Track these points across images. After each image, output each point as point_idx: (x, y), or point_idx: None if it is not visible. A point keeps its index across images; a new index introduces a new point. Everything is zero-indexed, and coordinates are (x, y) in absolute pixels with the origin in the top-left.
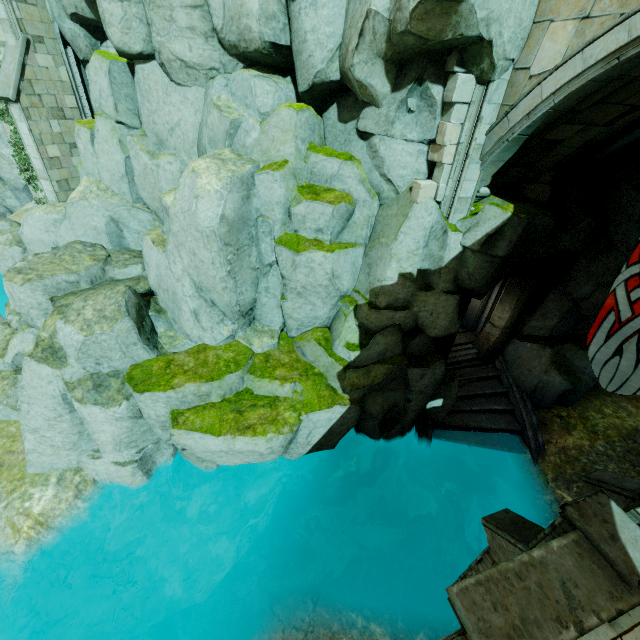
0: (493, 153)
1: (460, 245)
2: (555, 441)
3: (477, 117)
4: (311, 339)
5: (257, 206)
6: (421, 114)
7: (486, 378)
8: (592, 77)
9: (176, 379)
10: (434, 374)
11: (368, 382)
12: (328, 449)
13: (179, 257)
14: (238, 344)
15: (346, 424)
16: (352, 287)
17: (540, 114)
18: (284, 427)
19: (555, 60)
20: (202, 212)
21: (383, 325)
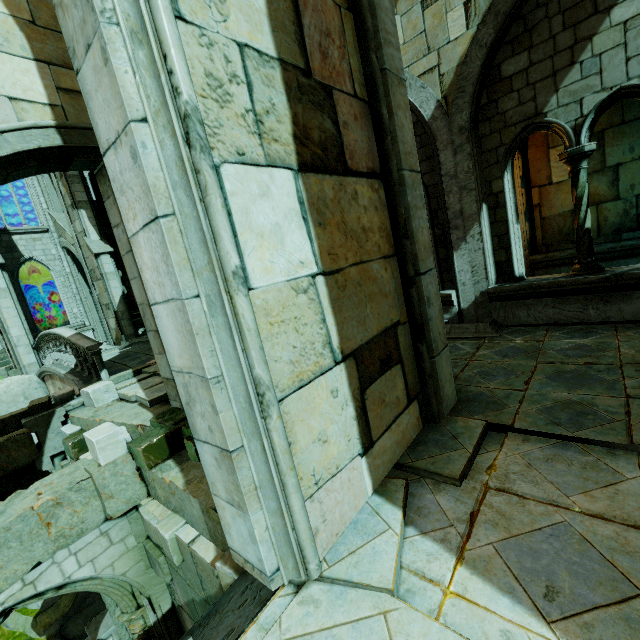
0: None
1: None
2: None
3: None
4: None
5: None
6: None
7: None
8: None
9: None
10: None
11: (60, 614)
12: None
13: None
14: None
15: None
16: None
17: None
18: None
19: None
20: None
21: None
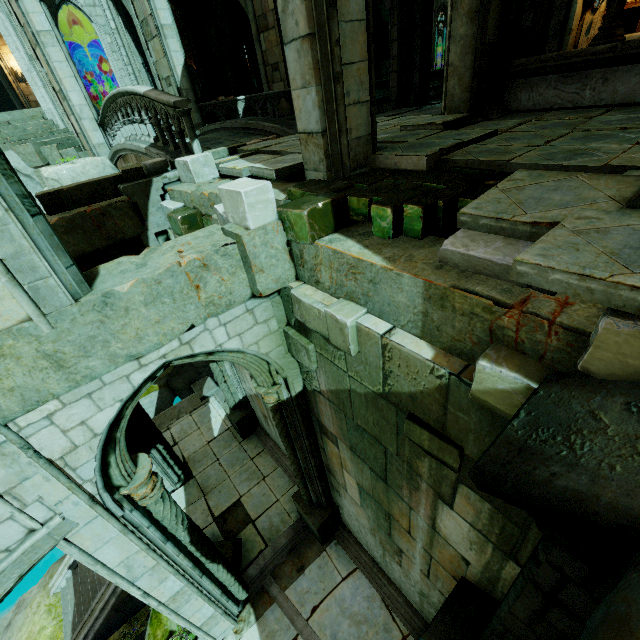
0: None
1: None
2: None
3: None
4: None
5: None
6: None
7: None
8: None
9: None
10: None
11: (165, 373)
12: None
13: None
14: None
15: (166, 401)
16: None
17: None
18: None
19: None
20: None
21: None
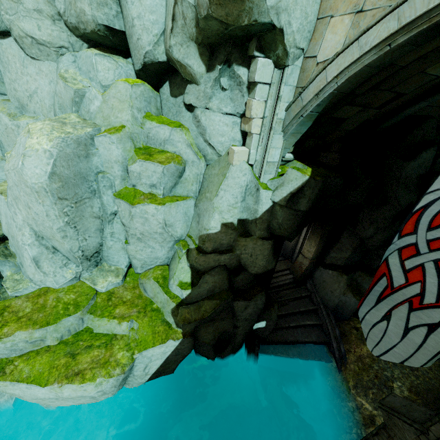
0: (292, 126)
1: (270, 200)
2: (353, 350)
3: (277, 96)
4: (151, 277)
5: (97, 164)
6: (232, 92)
7: (300, 297)
8: (368, 62)
9: (6, 328)
10: (256, 304)
11: (199, 316)
12: (167, 374)
13: (18, 209)
14: (82, 285)
15: (181, 353)
16: (186, 232)
17: (327, 94)
18: (115, 369)
19: (336, 49)
20: (29, 169)
21: (211, 266)
